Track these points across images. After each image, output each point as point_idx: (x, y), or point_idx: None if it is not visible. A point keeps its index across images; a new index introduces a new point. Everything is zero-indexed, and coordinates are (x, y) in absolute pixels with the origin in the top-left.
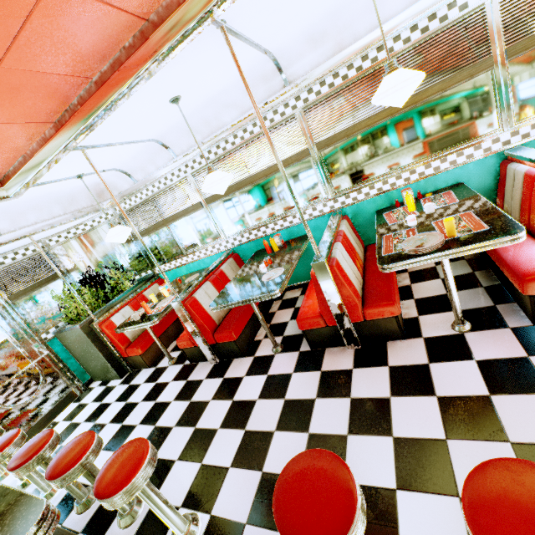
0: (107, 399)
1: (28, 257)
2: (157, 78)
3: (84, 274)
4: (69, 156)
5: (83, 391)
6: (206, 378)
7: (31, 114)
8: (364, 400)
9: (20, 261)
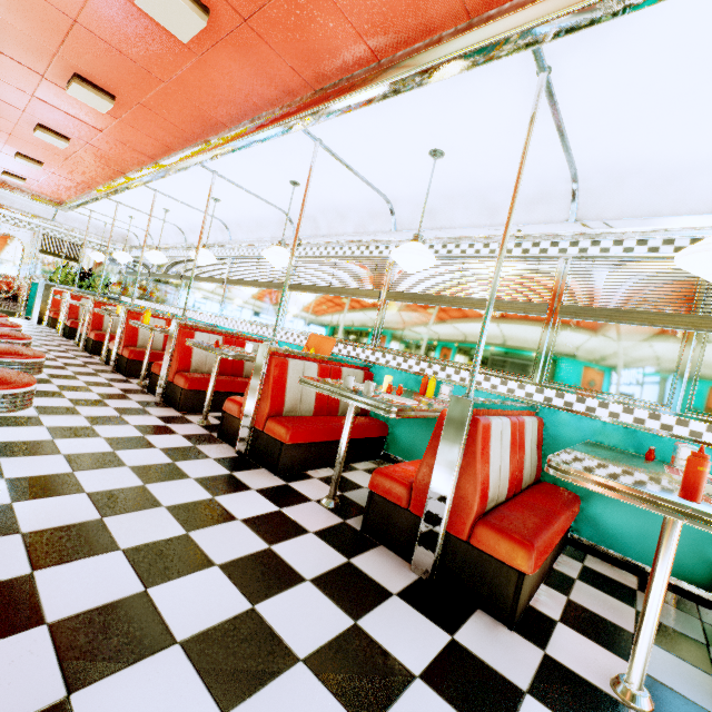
0: (18, 322)
1: (70, 241)
2: (108, 205)
3: (84, 269)
4: (89, 211)
5: (21, 318)
6: (46, 334)
7: (64, 190)
8: (41, 346)
9: (64, 240)
